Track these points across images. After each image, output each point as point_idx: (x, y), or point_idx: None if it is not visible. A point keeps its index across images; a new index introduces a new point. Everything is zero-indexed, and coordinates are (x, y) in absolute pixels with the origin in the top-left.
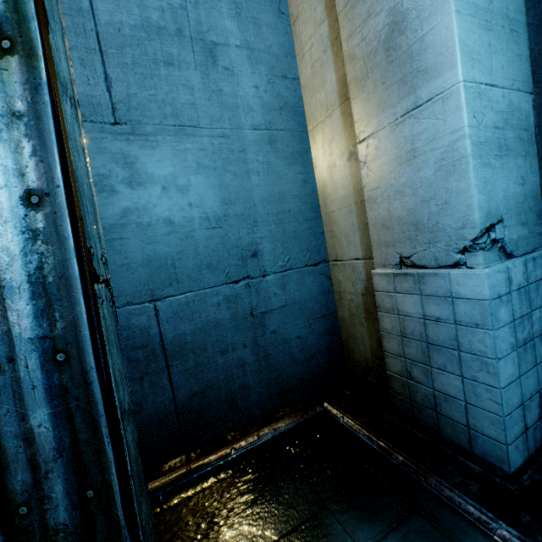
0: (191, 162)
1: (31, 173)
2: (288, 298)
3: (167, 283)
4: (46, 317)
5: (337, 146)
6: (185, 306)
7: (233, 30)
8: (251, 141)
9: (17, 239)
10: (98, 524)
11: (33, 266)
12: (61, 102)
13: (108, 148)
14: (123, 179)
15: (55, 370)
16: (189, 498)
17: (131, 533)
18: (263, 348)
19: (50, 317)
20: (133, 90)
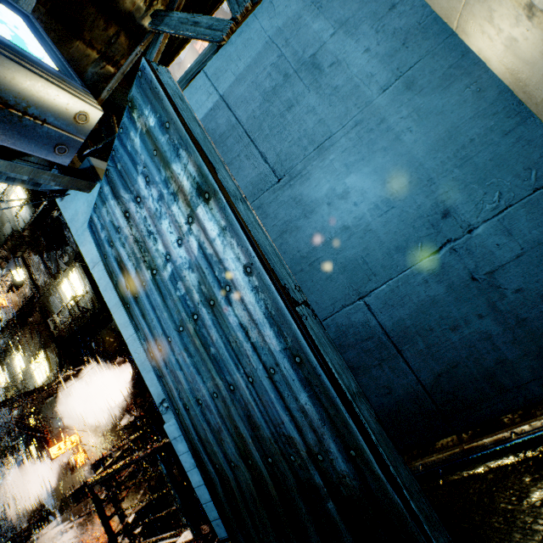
0: (339, 168)
1: (241, 256)
2: (522, 243)
3: (365, 279)
4: (280, 336)
5: (501, 15)
6: (390, 294)
7: (322, 27)
8: (385, 105)
9: (251, 295)
10: (367, 477)
11: (263, 308)
12: (236, 207)
13: (282, 201)
14: (299, 216)
15: (298, 368)
16: (469, 477)
17: (394, 490)
18: (510, 313)
19: (282, 336)
20: (278, 149)
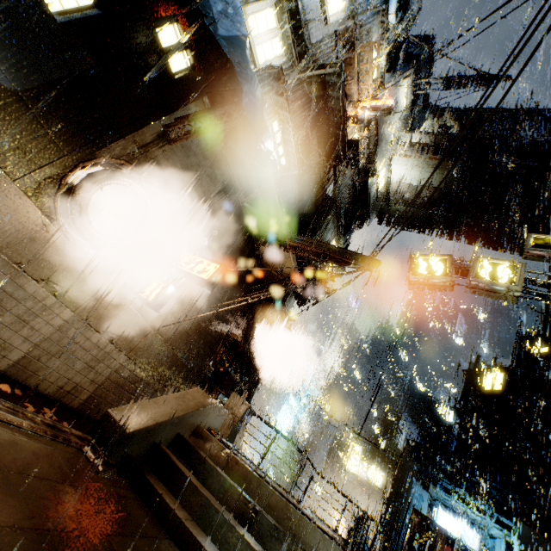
0: None
1: None
2: None
3: None
4: None
5: None
6: None
7: None
8: None
9: None
10: None
11: None
12: None
13: None
14: None
15: None
16: None
17: None
18: None
19: None
20: None
